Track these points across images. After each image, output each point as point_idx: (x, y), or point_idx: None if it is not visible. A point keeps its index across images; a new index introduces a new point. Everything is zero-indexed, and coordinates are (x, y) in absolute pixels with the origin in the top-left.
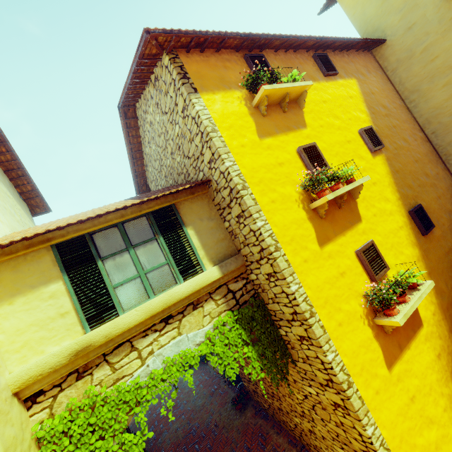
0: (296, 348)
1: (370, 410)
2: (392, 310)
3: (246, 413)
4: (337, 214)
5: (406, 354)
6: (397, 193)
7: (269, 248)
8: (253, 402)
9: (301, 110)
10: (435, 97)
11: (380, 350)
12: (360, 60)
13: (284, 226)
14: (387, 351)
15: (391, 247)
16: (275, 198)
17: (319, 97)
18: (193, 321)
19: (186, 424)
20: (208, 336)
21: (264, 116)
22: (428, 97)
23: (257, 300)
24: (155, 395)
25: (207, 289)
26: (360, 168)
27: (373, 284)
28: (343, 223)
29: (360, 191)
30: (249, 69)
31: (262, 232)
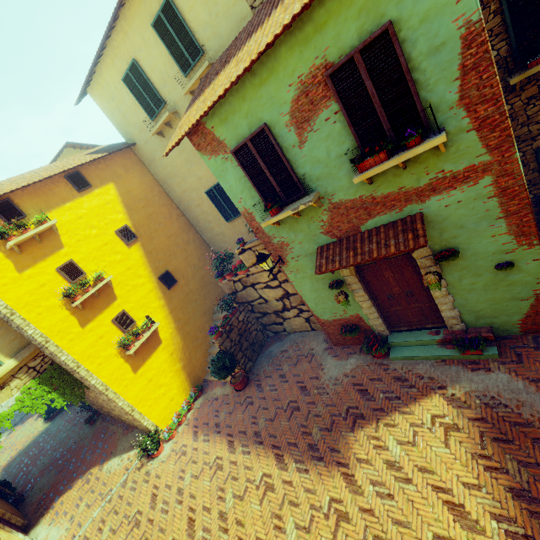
0: (84, 382)
1: (121, 395)
2: (130, 347)
3: (96, 424)
4: (96, 302)
5: (148, 361)
6: (150, 268)
7: (41, 343)
8: (102, 415)
9: (57, 234)
10: (176, 190)
11: (129, 366)
12: (118, 160)
13: (51, 326)
14: (134, 365)
15: (142, 307)
16: (41, 311)
17: (75, 215)
18: (3, 396)
19: (52, 454)
20: (18, 399)
21: (21, 253)
22: (173, 189)
23: (54, 365)
24: (22, 452)
25: (9, 374)
26: (117, 261)
27: (120, 337)
28: (101, 306)
29: (116, 279)
30: None
31: (34, 336)
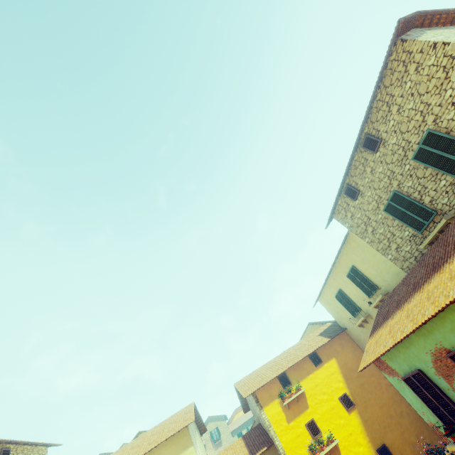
0: None
1: None
2: None
3: None
4: None
5: None
6: (367, 437)
7: None
8: None
9: (305, 397)
10: None
11: None
12: (337, 340)
13: None
14: None
15: None
16: None
17: (314, 383)
18: None
19: None
20: None
21: (289, 409)
22: None
23: None
24: None
25: None
26: (341, 425)
27: None
28: None
29: (341, 442)
30: (280, 383)
31: None
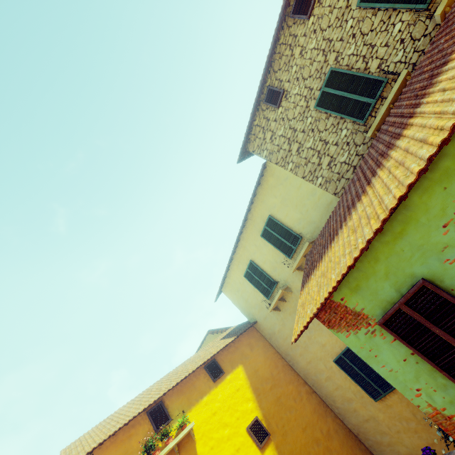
0: None
1: None
2: None
3: None
4: None
5: None
6: None
7: None
8: None
9: (193, 440)
10: (300, 361)
11: None
12: (244, 340)
13: None
14: None
15: None
16: None
17: (210, 411)
18: None
19: None
20: None
21: None
22: (296, 360)
23: None
24: None
25: None
26: None
27: None
28: None
29: None
30: (150, 423)
31: None
